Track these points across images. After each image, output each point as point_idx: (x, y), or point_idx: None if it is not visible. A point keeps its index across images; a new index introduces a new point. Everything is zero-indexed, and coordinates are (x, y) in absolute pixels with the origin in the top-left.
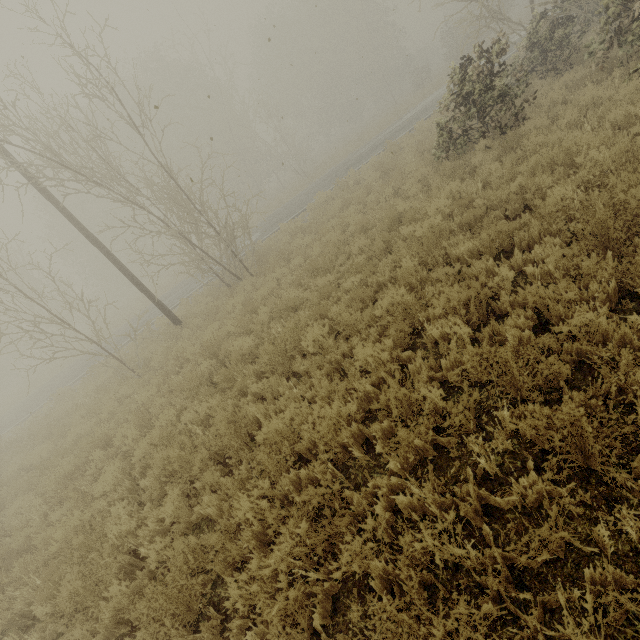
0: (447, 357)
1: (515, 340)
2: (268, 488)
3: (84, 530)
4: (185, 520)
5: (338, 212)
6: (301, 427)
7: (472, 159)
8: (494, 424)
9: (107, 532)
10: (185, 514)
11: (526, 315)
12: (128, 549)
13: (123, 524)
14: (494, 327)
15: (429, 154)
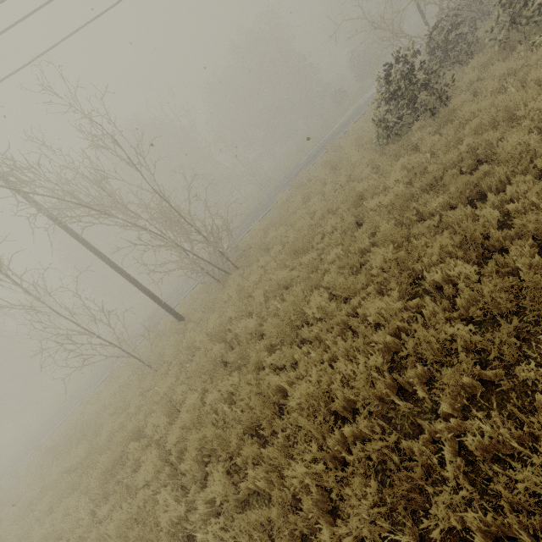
0: (461, 295)
1: (526, 267)
2: (316, 451)
3: (137, 522)
4: (233, 498)
5: (301, 205)
6: (331, 387)
7: (412, 138)
8: (537, 349)
9: (160, 521)
10: (232, 492)
11: (526, 244)
12: (181, 536)
13: (172, 511)
14: (498, 261)
15: (370, 144)
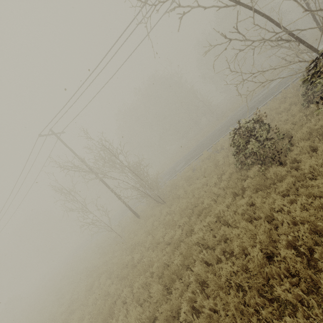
0: None
1: None
2: None
3: None
4: None
5: (203, 173)
6: None
7: (243, 182)
8: None
9: None
10: None
11: None
12: None
13: None
14: None
15: None
